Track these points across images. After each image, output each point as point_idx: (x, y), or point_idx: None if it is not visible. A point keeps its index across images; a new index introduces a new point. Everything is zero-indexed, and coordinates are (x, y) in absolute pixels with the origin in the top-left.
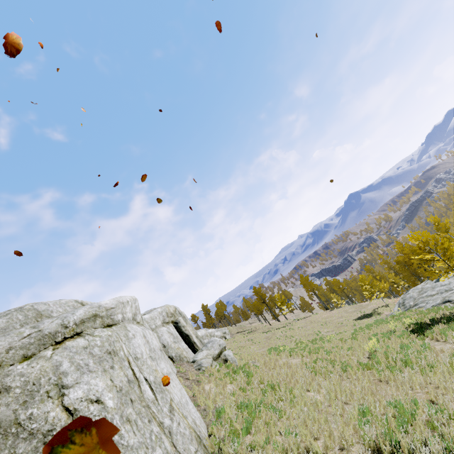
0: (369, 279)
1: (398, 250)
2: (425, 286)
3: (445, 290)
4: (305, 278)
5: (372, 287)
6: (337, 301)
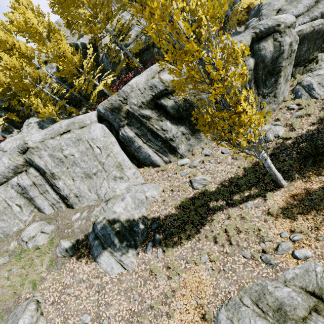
0: None
1: None
2: None
3: None
4: None
5: None
6: None
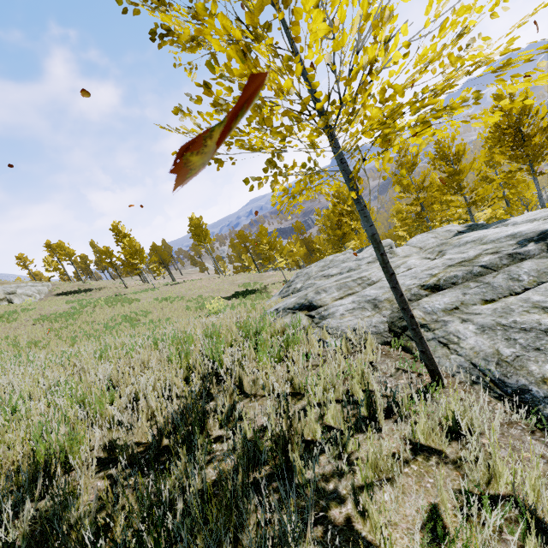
0: (273, 235)
1: (336, 197)
2: (337, 259)
3: (349, 269)
4: (198, 222)
5: (271, 249)
6: (248, 265)
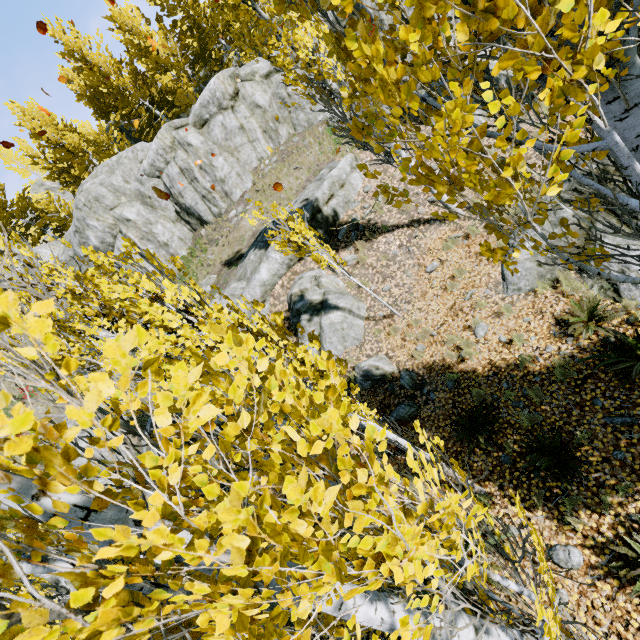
0: None
1: None
2: None
3: None
4: None
5: None
6: None
